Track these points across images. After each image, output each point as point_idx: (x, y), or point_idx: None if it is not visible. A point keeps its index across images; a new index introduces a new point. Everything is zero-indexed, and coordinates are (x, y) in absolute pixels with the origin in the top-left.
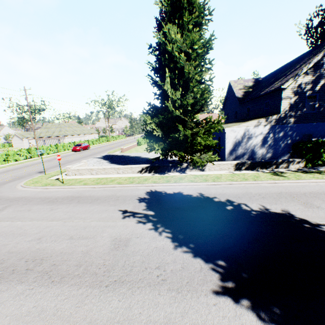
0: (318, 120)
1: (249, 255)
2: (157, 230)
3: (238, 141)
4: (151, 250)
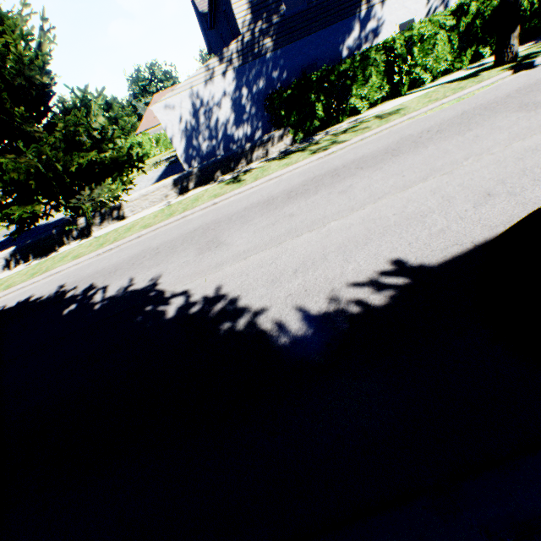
0: (318, 26)
1: None
2: None
3: (192, 126)
4: None
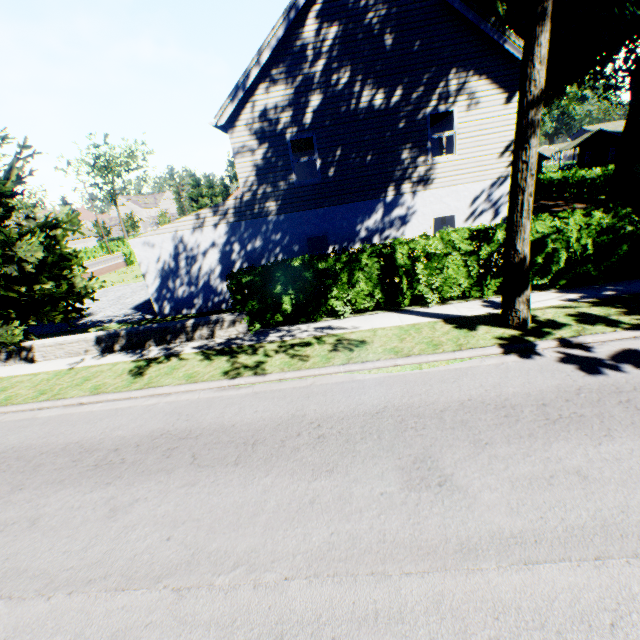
0: (332, 201)
1: None
2: None
3: (171, 267)
4: None
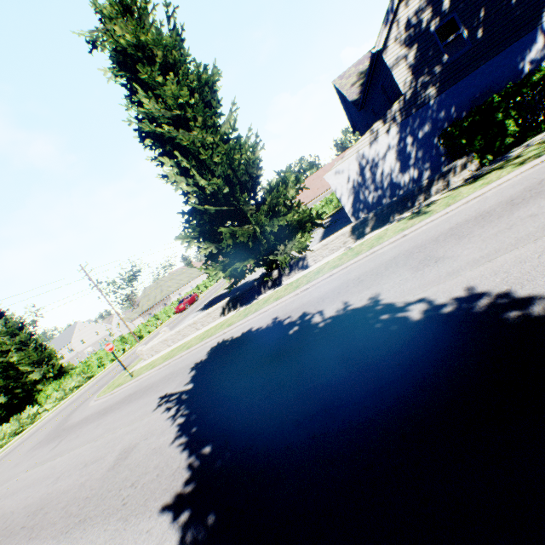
0: (486, 57)
1: (251, 420)
2: (174, 417)
3: (358, 183)
4: (145, 456)
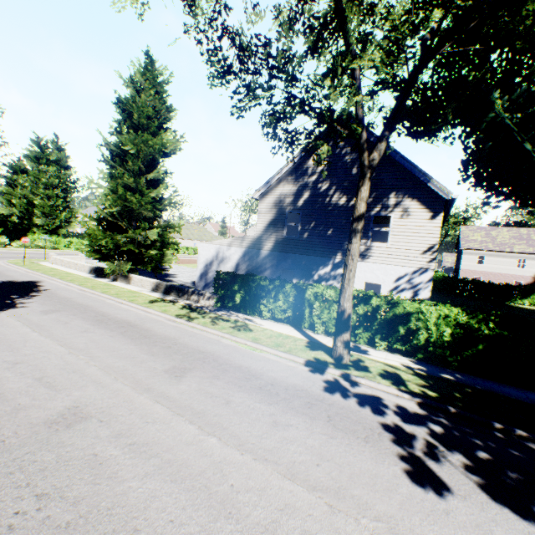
0: (302, 251)
1: None
2: None
3: (210, 263)
4: None
